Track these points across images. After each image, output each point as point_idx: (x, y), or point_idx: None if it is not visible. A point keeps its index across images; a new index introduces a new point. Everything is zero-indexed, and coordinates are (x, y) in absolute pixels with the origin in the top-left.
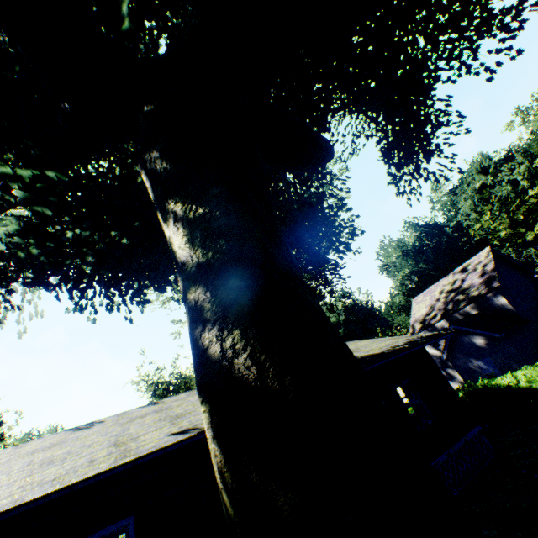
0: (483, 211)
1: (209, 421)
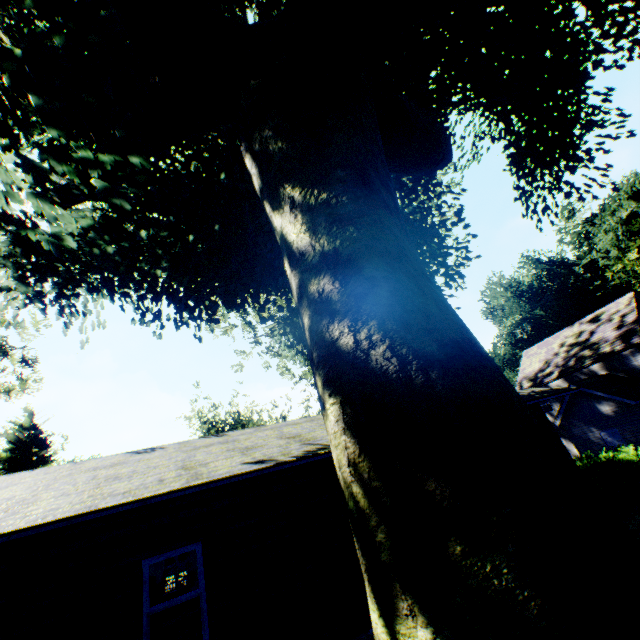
0: (629, 248)
1: (340, 413)
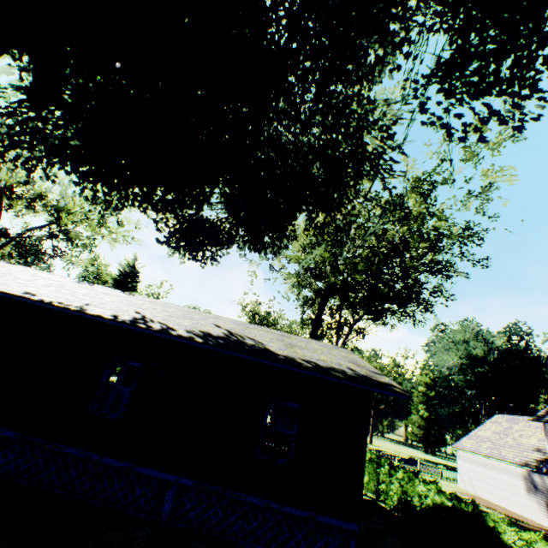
0: None
1: None
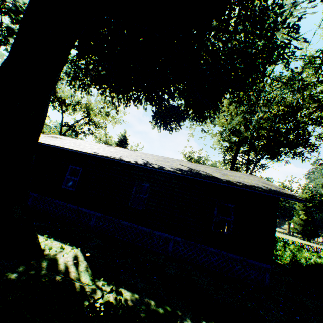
0: None
1: None
